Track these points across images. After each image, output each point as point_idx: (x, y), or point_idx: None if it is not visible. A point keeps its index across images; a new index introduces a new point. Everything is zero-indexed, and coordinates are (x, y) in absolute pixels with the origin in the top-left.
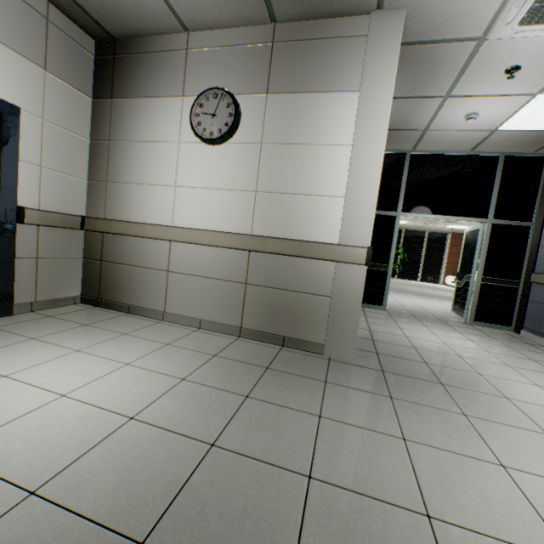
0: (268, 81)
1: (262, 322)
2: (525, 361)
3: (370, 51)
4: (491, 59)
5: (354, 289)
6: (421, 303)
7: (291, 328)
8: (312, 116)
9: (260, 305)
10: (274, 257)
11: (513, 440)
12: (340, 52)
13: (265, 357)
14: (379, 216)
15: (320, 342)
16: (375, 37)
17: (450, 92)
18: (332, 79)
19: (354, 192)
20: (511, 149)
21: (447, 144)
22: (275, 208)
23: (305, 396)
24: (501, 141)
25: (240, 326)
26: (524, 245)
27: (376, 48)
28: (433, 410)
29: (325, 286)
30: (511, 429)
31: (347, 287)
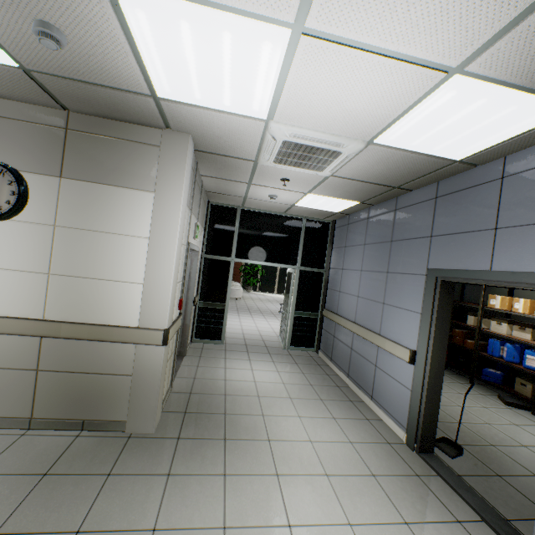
0: (62, 164)
1: (58, 409)
2: (305, 388)
3: (162, 161)
4: (269, 172)
5: (154, 367)
6: (261, 327)
7: (92, 410)
8: (110, 206)
9: (56, 391)
10: (71, 340)
11: (248, 492)
12: (136, 154)
13: (51, 456)
14: (217, 260)
15: (122, 419)
16: (167, 150)
17: (251, 181)
18: (130, 177)
19: (152, 280)
20: (309, 215)
21: (266, 207)
22: (72, 292)
23: (74, 506)
24: (301, 211)
25: (30, 417)
26: (320, 286)
27: (168, 160)
28: (201, 478)
29: (127, 366)
30: (253, 479)
31: (147, 366)
